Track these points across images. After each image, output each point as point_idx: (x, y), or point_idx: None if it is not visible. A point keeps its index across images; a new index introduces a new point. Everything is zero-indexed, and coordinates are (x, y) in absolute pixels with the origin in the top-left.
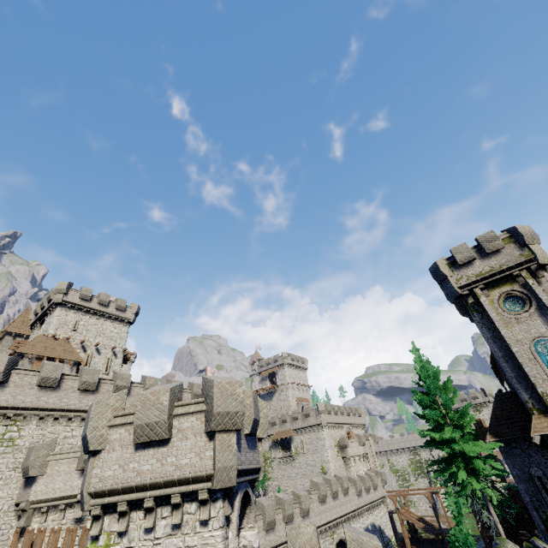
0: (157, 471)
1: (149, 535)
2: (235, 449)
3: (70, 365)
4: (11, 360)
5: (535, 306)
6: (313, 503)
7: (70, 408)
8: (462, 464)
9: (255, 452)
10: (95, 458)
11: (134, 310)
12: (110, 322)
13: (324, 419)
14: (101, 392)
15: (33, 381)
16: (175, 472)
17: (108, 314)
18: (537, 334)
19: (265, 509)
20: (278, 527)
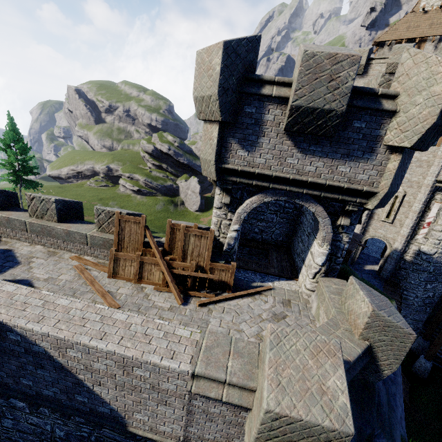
0: None
1: None
2: (215, 144)
3: (432, 42)
4: None
5: None
6: None
7: None
8: None
9: (351, 165)
10: None
11: None
12: None
13: None
14: None
15: None
16: None
17: None
18: None
19: None
20: None
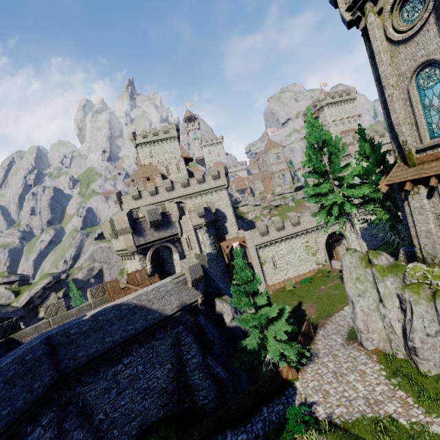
0: (120, 246)
1: (129, 262)
2: (132, 239)
3: (157, 177)
4: (117, 194)
5: (432, 3)
6: (305, 217)
7: (151, 203)
8: (326, 209)
9: (170, 229)
10: (112, 242)
11: (174, 129)
12: (166, 144)
13: (353, 149)
14: (160, 193)
15: (131, 198)
16: (122, 247)
17: (162, 140)
18: (423, 58)
19: (258, 227)
20: (272, 233)
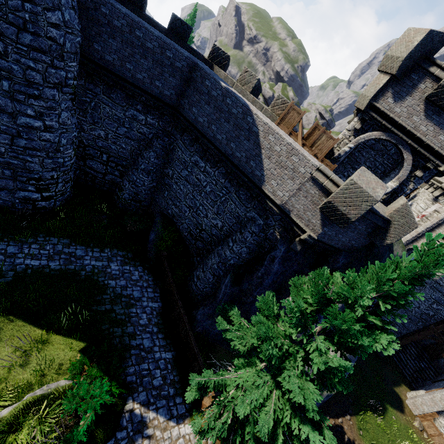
0: None
1: None
2: (379, 87)
3: None
4: None
5: None
6: None
7: None
8: None
9: None
10: None
11: None
12: None
13: None
14: None
15: None
16: None
17: None
18: None
19: None
20: None
